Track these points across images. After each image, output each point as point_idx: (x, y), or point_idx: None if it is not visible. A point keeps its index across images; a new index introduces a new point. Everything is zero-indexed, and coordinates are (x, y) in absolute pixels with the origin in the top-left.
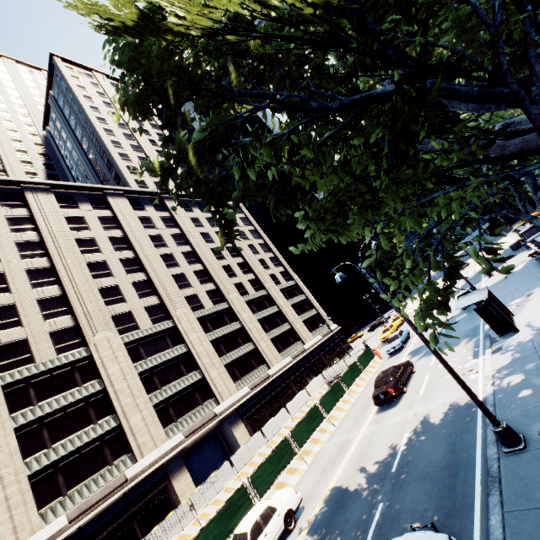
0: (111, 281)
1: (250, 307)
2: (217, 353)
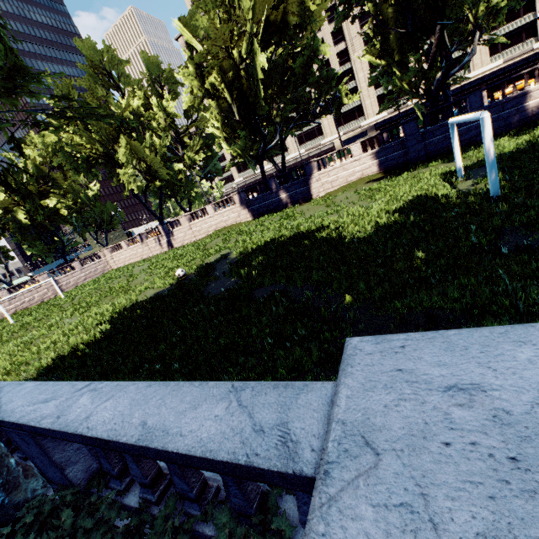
0: (319, 35)
1: None
2: (376, 86)
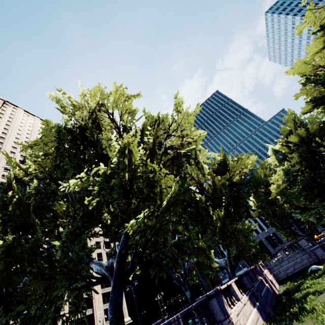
0: None
1: None
2: None
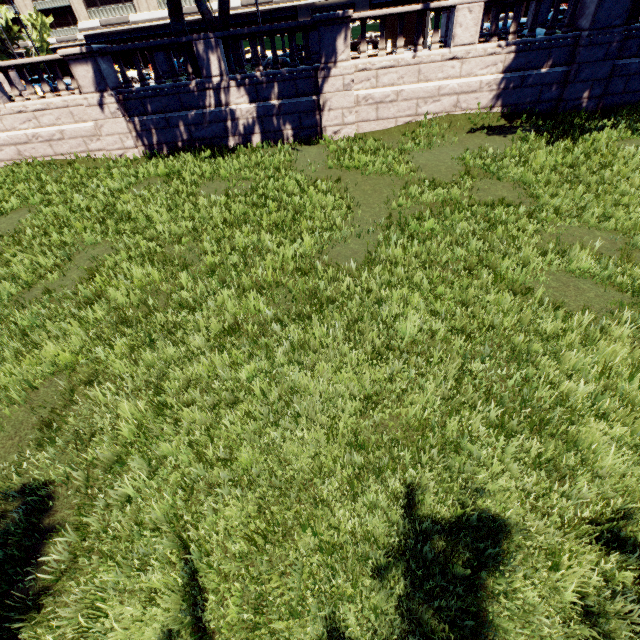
0: None
1: None
2: None
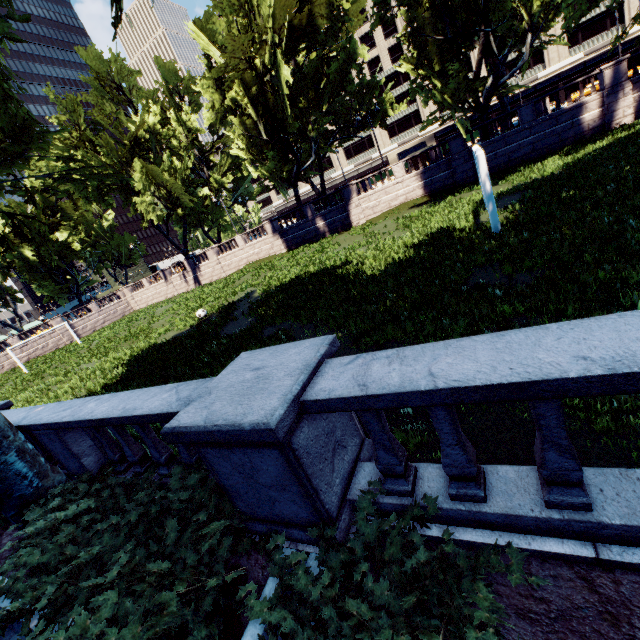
0: (367, 27)
1: None
2: None
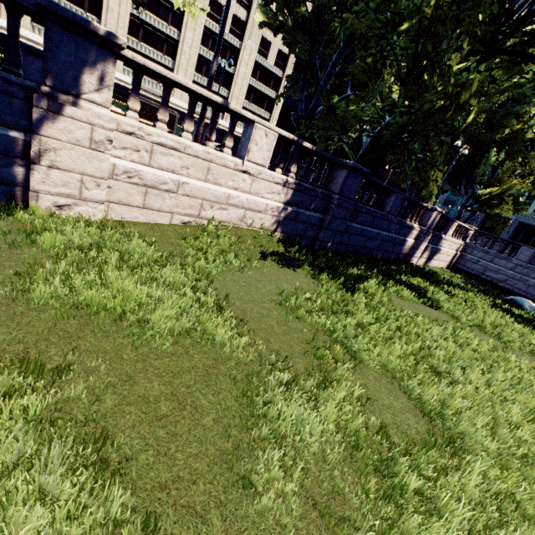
0: None
1: (206, 37)
2: (131, 31)
